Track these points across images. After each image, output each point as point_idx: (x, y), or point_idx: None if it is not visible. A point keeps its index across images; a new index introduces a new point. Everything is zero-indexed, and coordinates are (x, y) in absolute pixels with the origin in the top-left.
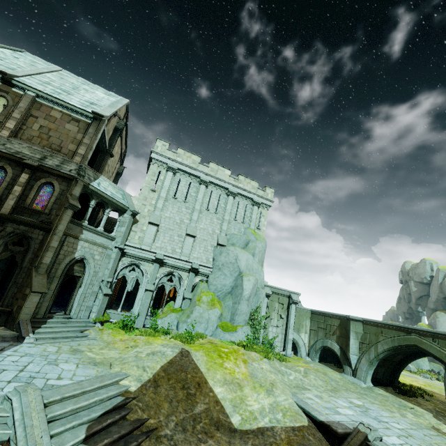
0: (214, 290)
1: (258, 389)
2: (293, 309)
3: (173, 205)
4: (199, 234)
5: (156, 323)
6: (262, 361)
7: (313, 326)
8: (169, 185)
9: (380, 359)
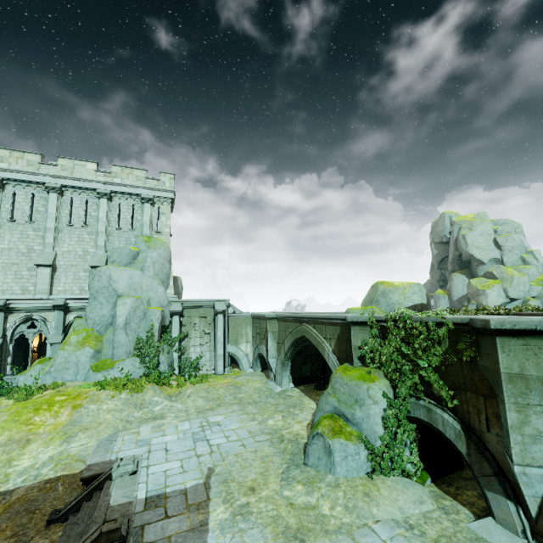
0: (93, 325)
1: (54, 441)
2: (220, 319)
3: (11, 231)
4: (63, 260)
5: (19, 381)
6: (111, 399)
7: (254, 333)
8: None
9: (291, 358)
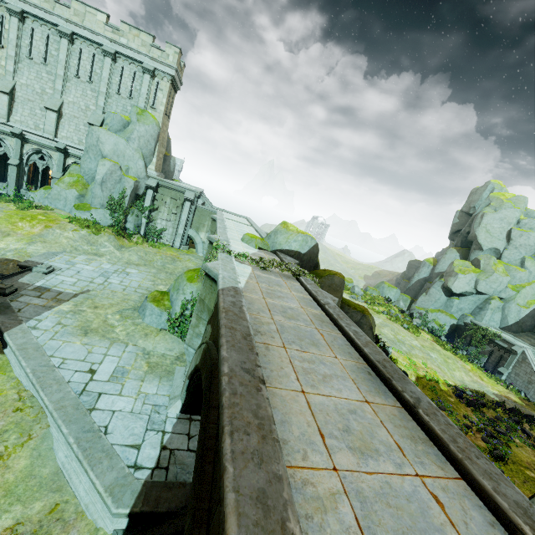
0: (83, 174)
1: (23, 241)
2: (187, 206)
3: (29, 68)
4: (68, 109)
5: (30, 197)
6: (73, 231)
7: None
8: (18, 39)
9: None
